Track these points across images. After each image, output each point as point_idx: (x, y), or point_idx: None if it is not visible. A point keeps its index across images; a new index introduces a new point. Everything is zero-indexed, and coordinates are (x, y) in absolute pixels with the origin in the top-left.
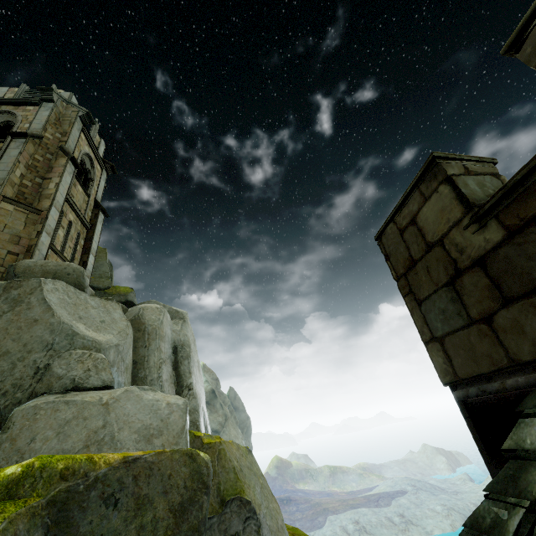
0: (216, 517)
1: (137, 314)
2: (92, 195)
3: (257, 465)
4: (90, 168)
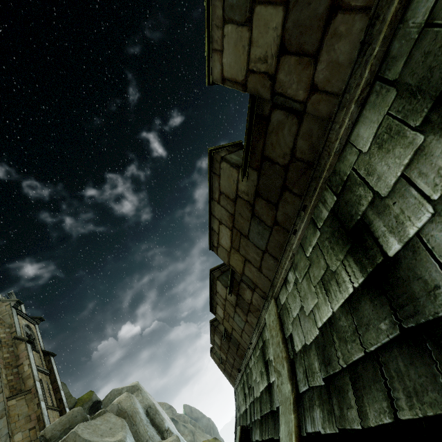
0: None
1: (119, 409)
2: (39, 349)
3: None
4: (29, 332)
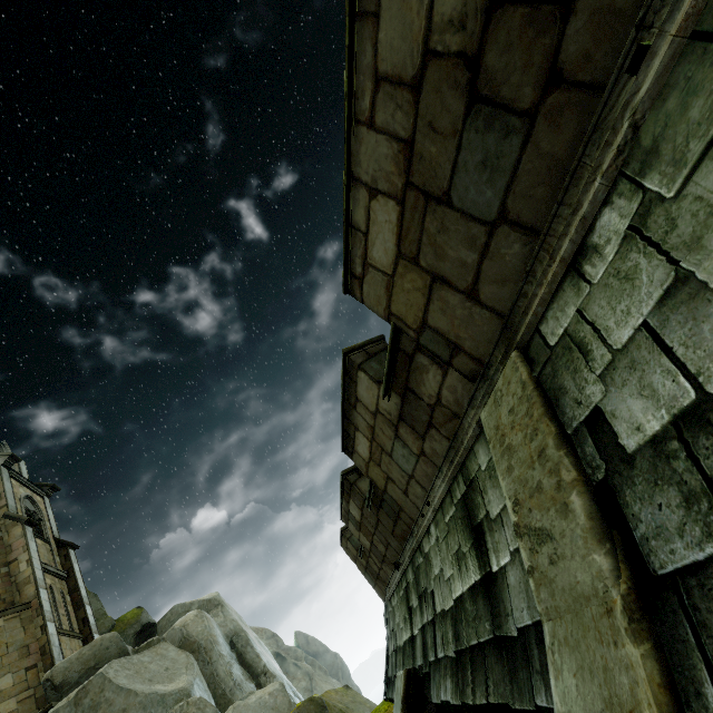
0: None
1: (183, 637)
2: (50, 536)
3: (359, 694)
4: (33, 509)
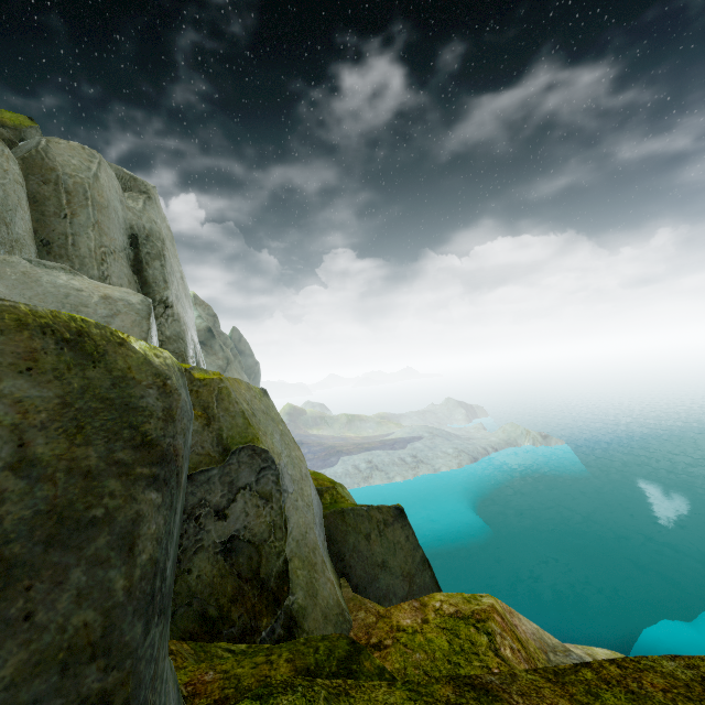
0: (217, 470)
1: (35, 147)
2: None
3: (275, 410)
4: None
